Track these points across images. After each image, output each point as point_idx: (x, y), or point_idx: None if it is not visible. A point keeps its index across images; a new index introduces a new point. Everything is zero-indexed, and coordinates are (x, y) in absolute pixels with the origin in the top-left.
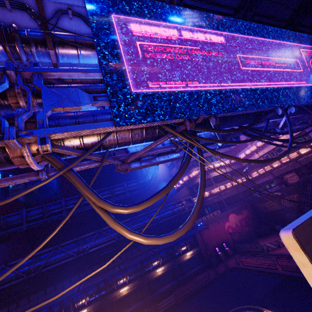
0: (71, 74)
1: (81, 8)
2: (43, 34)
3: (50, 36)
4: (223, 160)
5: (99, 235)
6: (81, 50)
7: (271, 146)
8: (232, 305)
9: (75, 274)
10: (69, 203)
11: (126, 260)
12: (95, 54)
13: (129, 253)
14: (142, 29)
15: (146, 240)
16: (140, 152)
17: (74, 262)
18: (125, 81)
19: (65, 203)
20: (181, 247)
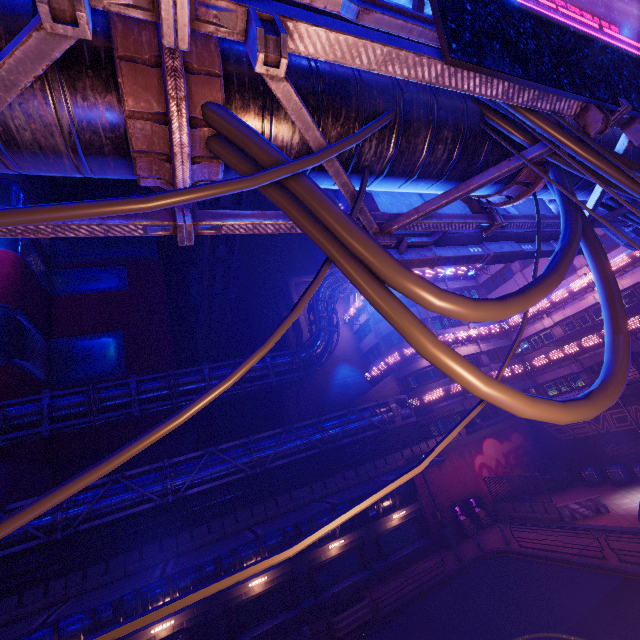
0: None
1: None
2: None
3: None
4: (475, 326)
5: (210, 461)
6: None
7: (583, 301)
8: (511, 630)
9: (153, 541)
10: (146, 387)
11: (265, 519)
12: None
13: (273, 505)
14: None
15: (532, 404)
16: (431, 203)
17: (151, 515)
18: None
19: (136, 386)
20: (381, 500)
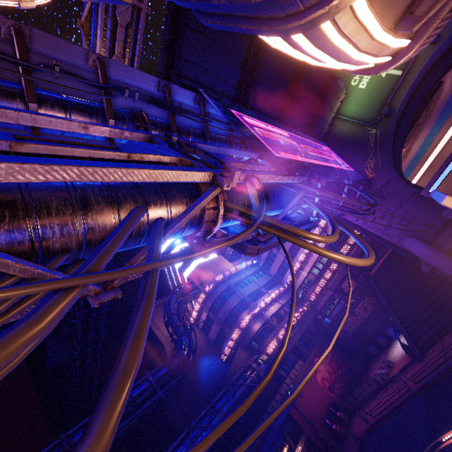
0: (209, 147)
1: (187, 106)
2: (165, 121)
3: (175, 121)
4: (272, 291)
5: None
6: (193, 137)
7: (314, 256)
8: None
9: None
10: None
11: None
12: (202, 141)
13: None
14: (247, 119)
15: (360, 260)
16: (278, 217)
17: None
18: (264, 148)
19: None
20: (281, 449)
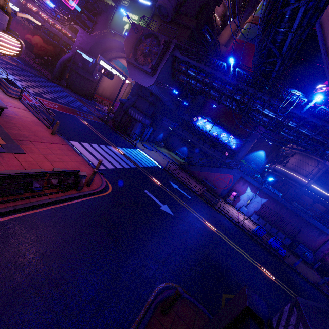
0: None
1: None
2: None
3: None
4: None
5: None
6: None
7: None
8: None
9: None
10: None
11: None
12: None
13: None
14: None
15: None
16: None
17: None
18: None
19: None
20: None
